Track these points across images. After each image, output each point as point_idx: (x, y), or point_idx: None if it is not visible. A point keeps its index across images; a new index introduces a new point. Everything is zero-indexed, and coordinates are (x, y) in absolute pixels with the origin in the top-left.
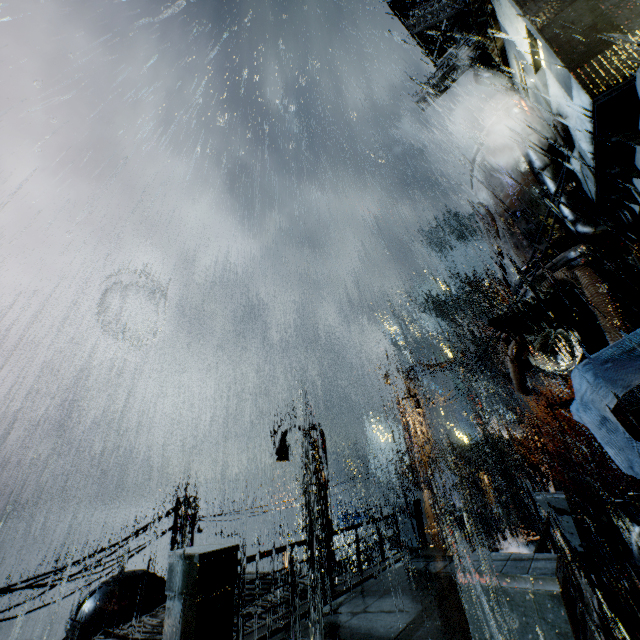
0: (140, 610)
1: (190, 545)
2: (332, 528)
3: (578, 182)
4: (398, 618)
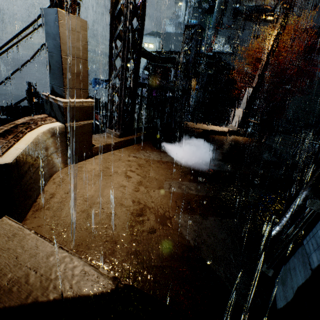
0: None
1: None
2: None
3: None
4: None
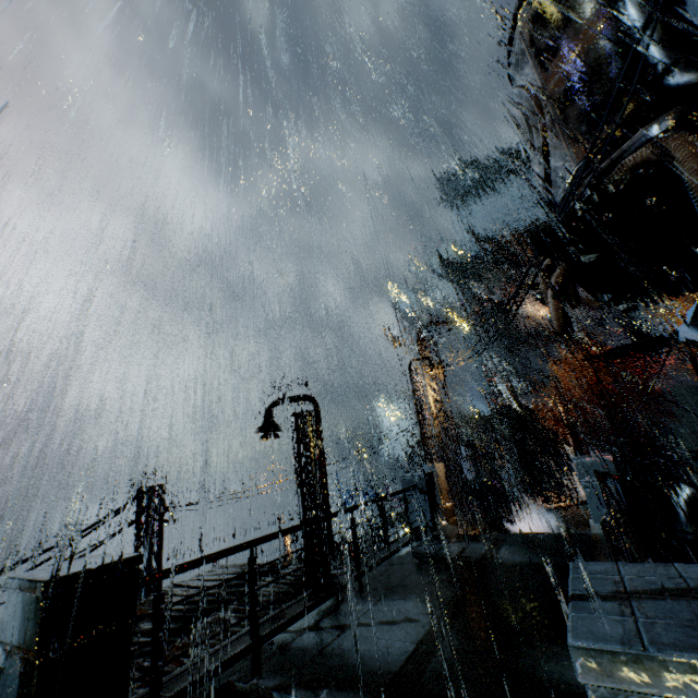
0: None
1: (159, 540)
2: (329, 510)
3: (679, 7)
4: (404, 634)
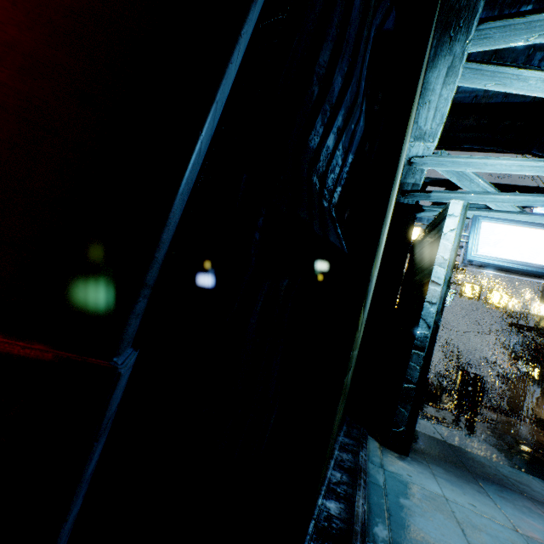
0: None
1: None
2: None
3: None
4: None
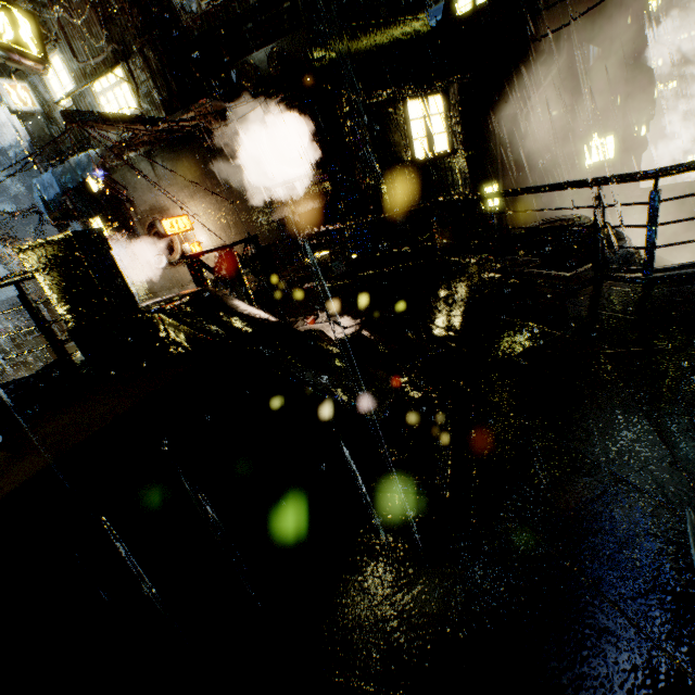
0: None
1: None
2: None
3: None
4: None
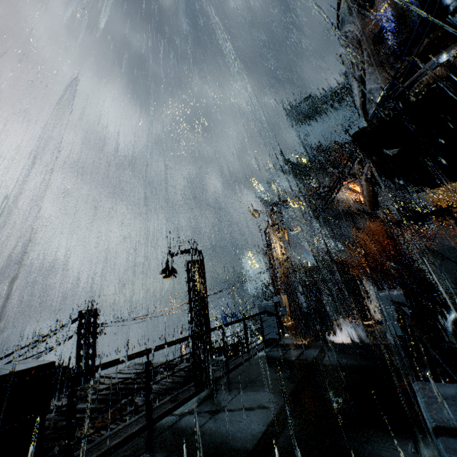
0: (53, 396)
1: (93, 346)
2: (209, 326)
3: None
4: (258, 418)
